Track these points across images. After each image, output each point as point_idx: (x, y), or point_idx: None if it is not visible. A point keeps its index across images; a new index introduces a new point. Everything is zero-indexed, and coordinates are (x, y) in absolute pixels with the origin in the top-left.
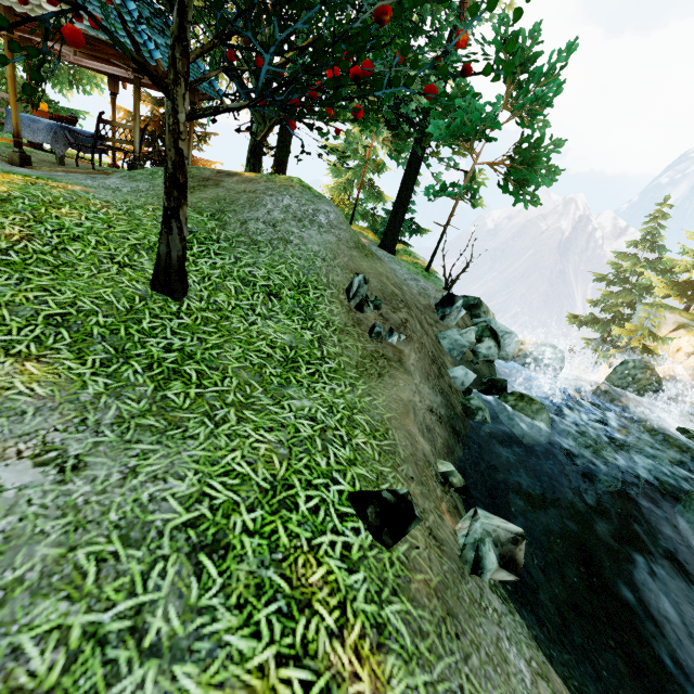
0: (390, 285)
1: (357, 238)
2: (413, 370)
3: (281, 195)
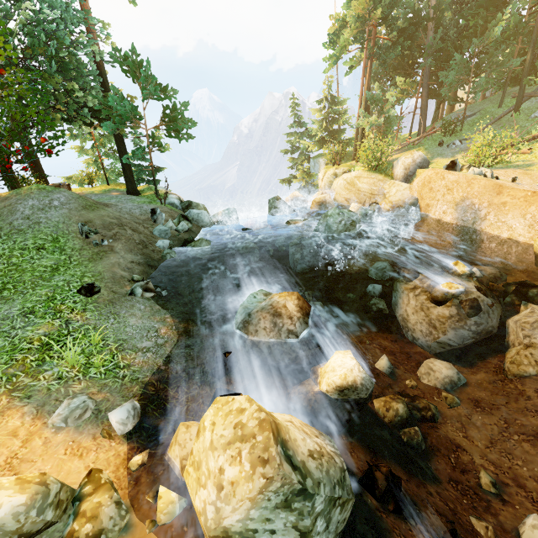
0: (110, 219)
1: (85, 203)
2: (120, 251)
3: (26, 201)
